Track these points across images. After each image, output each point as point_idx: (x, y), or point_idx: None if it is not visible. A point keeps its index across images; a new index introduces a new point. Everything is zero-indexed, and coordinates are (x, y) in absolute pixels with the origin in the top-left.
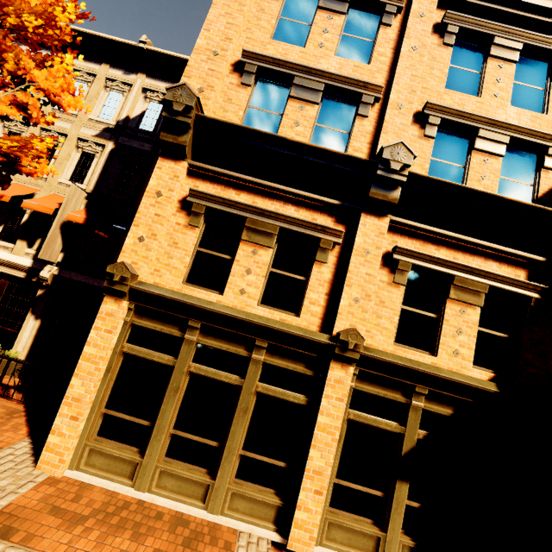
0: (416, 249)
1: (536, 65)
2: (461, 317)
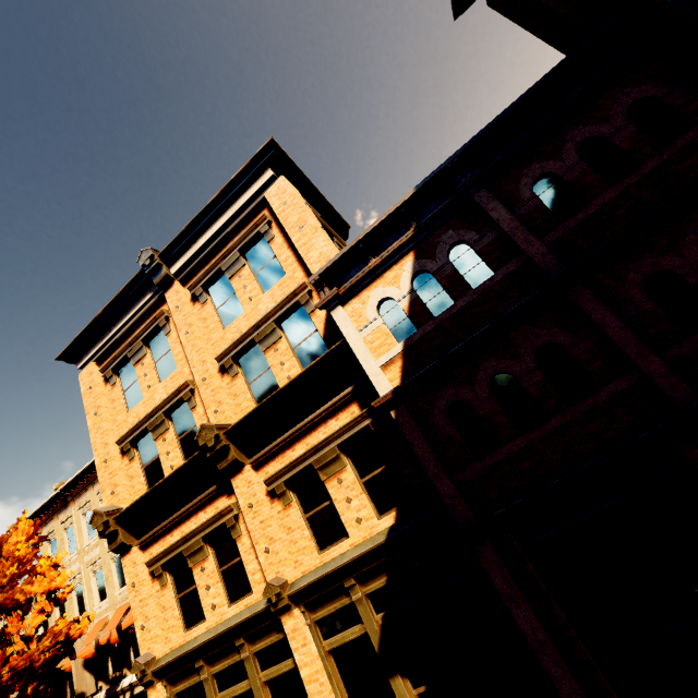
0: (282, 464)
1: (260, 246)
2: (343, 487)
